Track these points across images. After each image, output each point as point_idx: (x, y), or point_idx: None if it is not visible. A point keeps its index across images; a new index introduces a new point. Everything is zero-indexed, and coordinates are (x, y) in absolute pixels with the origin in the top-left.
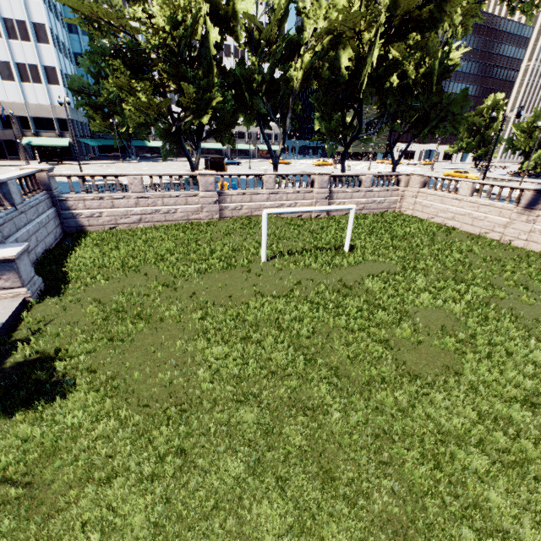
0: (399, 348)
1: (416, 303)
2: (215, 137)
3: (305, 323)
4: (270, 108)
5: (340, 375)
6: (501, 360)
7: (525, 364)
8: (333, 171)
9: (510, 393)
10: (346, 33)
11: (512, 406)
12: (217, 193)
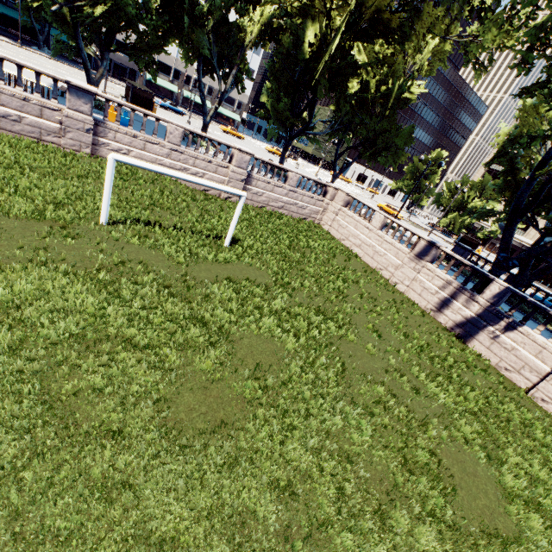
0: (181, 384)
1: (252, 327)
2: (130, 54)
3: (70, 321)
4: (215, 54)
5: (56, 414)
6: (294, 423)
7: (318, 432)
8: None
9: (276, 473)
10: (315, 2)
11: (266, 494)
12: (94, 121)
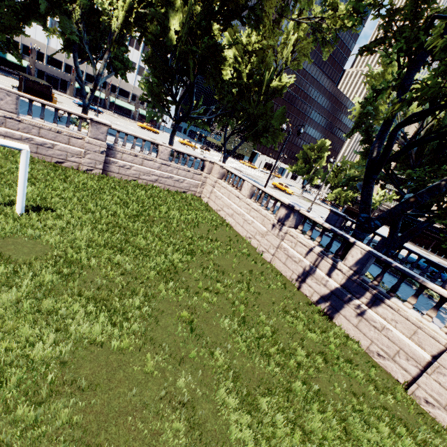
0: None
1: None
2: None
3: None
4: (88, 41)
5: None
6: None
7: None
8: (185, 149)
9: None
10: None
11: None
12: None
